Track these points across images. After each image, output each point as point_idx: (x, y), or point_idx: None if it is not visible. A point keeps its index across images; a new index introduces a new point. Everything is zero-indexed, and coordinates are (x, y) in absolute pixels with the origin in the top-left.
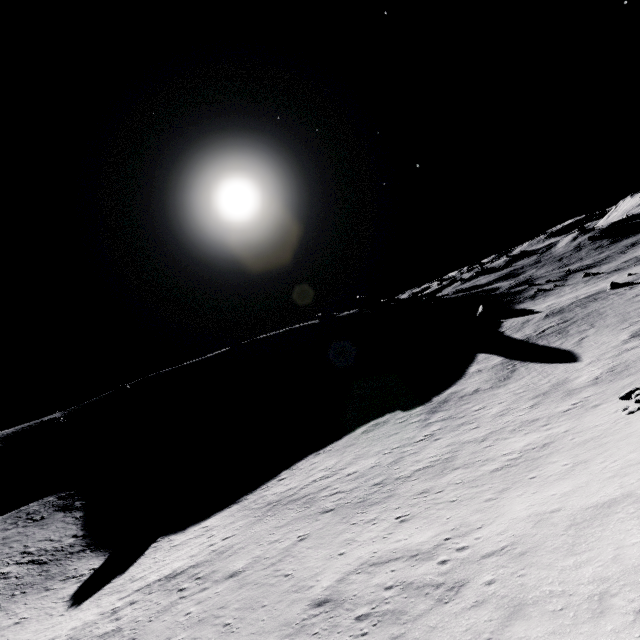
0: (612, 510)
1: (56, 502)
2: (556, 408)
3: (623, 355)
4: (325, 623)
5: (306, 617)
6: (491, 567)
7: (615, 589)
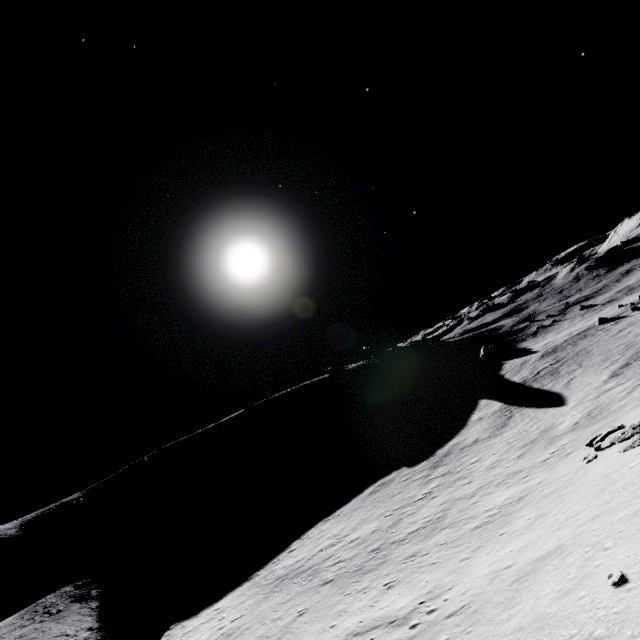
0: (545, 563)
1: (73, 592)
2: (538, 458)
3: (601, 397)
4: None
5: None
6: (449, 627)
7: (524, 636)
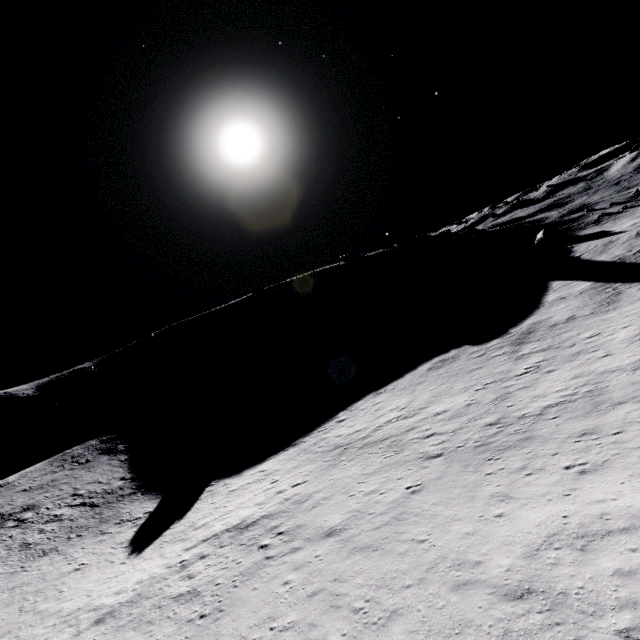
0: None
1: (99, 446)
2: None
3: None
4: (552, 634)
5: (502, 616)
6: None
7: None
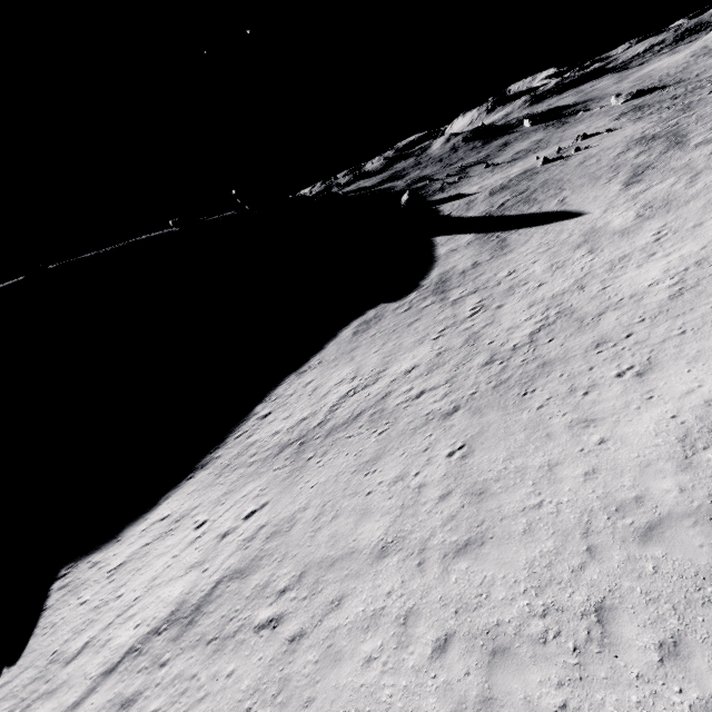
0: None
1: None
2: (634, 243)
3: (642, 196)
4: None
5: None
6: None
7: None
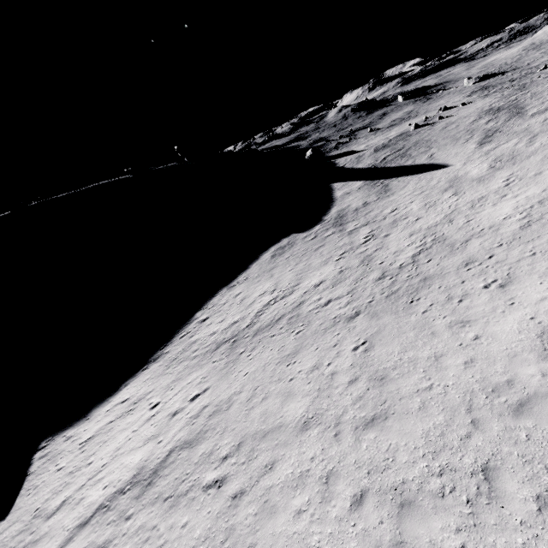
0: None
1: None
2: (489, 187)
3: (492, 153)
4: None
5: None
6: None
7: None
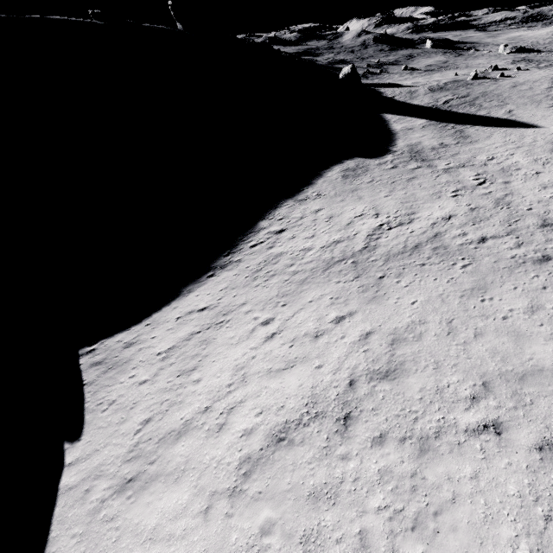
0: None
1: None
2: None
3: None
4: None
5: None
6: None
7: None
